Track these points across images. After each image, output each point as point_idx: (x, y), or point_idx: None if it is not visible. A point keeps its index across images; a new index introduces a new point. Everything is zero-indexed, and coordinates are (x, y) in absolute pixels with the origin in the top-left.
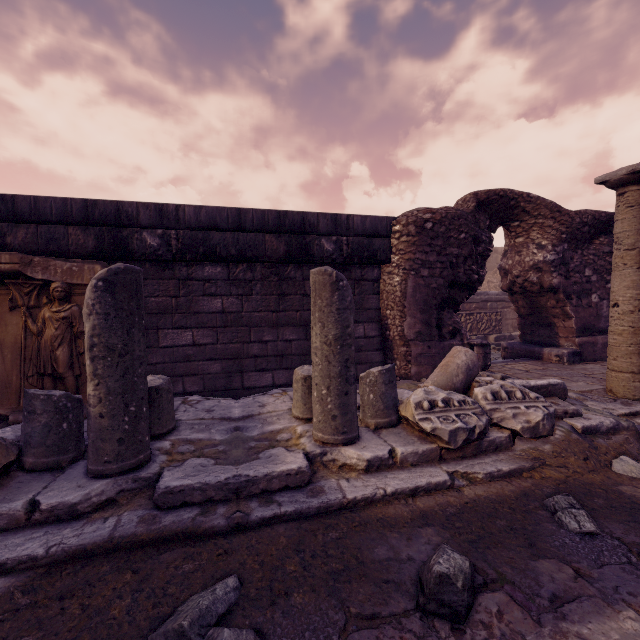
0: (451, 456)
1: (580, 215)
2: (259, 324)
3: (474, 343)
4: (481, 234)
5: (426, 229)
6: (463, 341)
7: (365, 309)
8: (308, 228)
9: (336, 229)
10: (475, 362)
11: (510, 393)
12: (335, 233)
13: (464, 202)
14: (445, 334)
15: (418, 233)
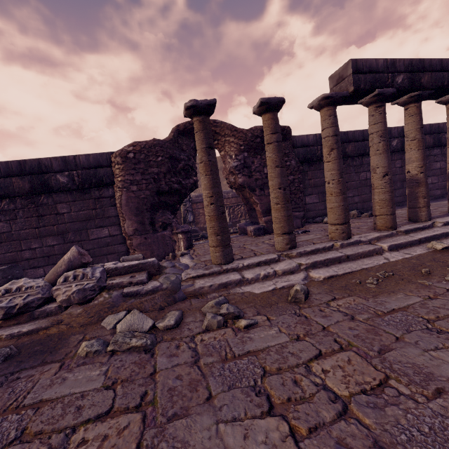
0: (8, 324)
1: (251, 131)
2: (27, 238)
3: (176, 232)
4: (179, 155)
5: (129, 158)
6: (173, 231)
7: (107, 217)
8: (45, 169)
9: (67, 167)
10: (76, 256)
11: (77, 276)
12: (67, 169)
13: (170, 133)
14: (157, 228)
15: (124, 162)
